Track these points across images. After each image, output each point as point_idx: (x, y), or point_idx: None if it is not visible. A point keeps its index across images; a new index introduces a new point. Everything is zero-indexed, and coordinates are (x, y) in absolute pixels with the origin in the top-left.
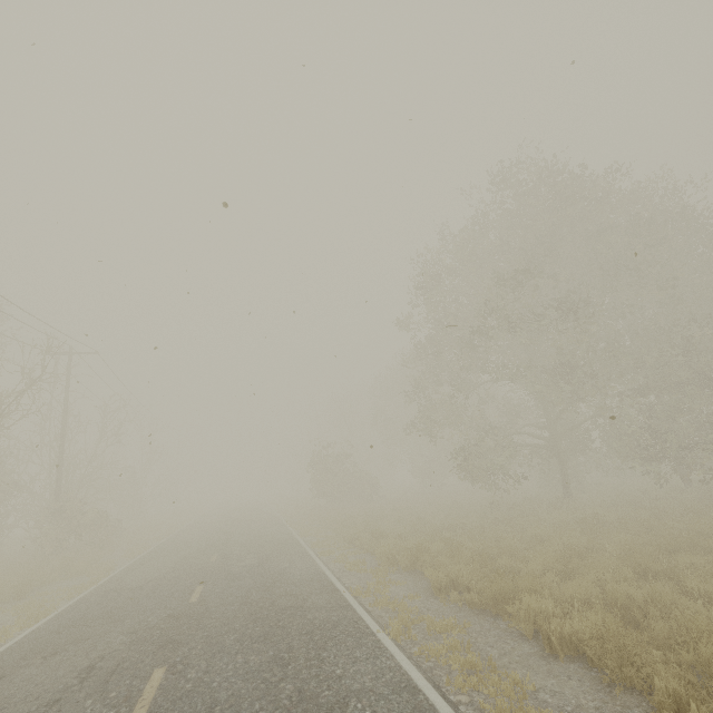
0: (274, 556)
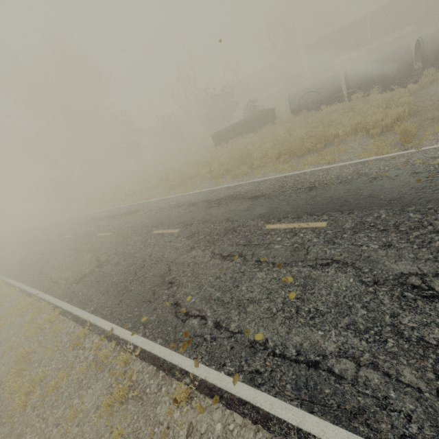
0: None
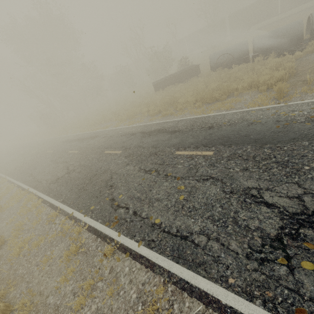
0: None
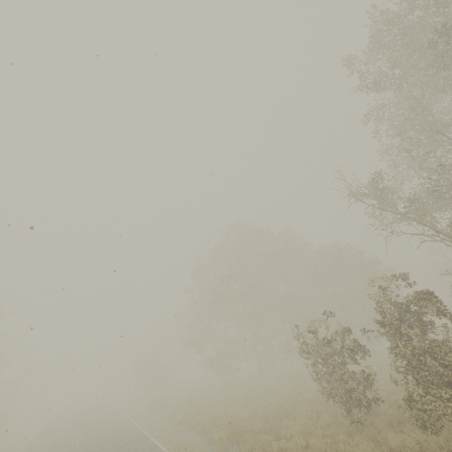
0: (113, 424)
